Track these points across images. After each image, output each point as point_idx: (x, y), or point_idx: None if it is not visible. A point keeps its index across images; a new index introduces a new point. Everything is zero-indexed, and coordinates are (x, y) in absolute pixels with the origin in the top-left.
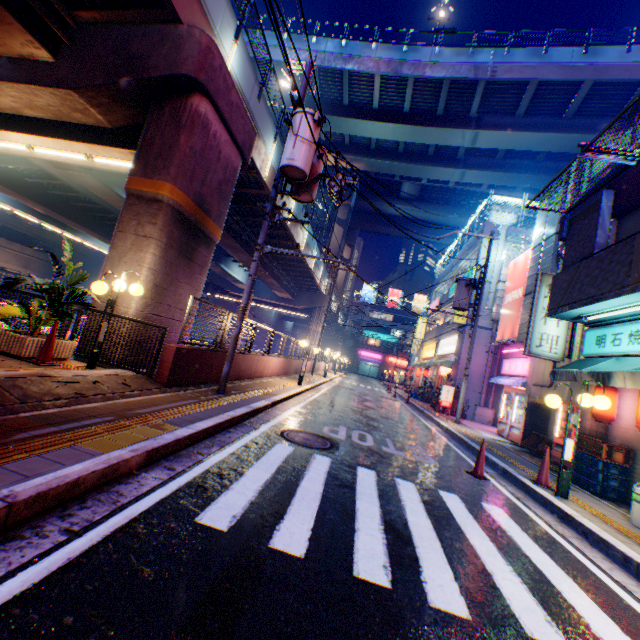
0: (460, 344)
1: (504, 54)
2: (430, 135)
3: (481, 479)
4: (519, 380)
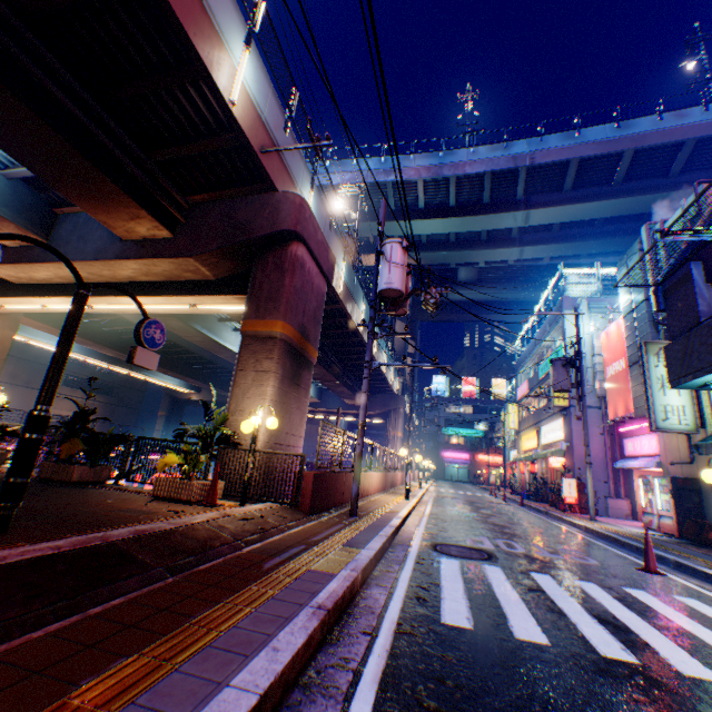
0: (568, 428)
1: (538, 142)
2: (480, 222)
3: (657, 574)
4: (650, 460)
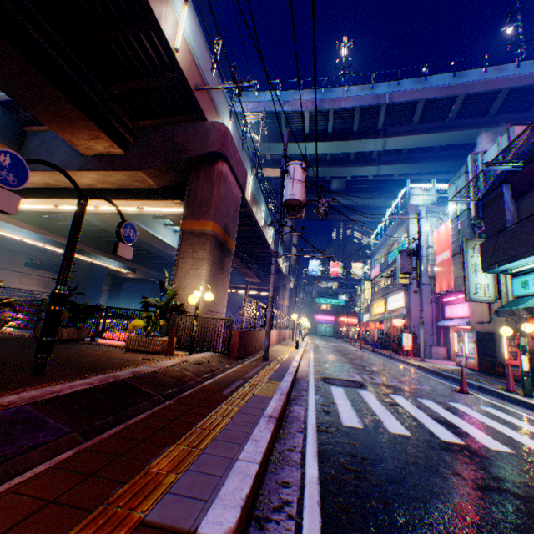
0: (408, 299)
1: (396, 85)
2: (350, 146)
3: (467, 394)
4: (462, 320)
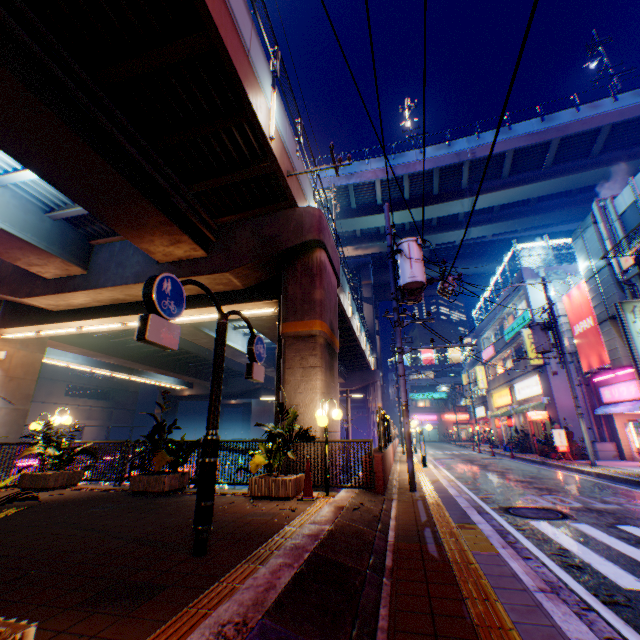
0: (546, 384)
1: (476, 139)
2: (432, 211)
3: None
4: (633, 404)
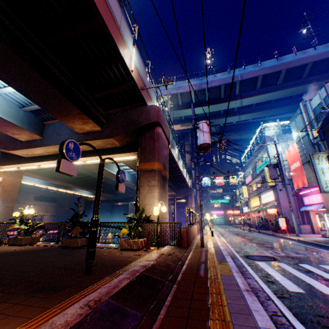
0: (276, 195)
1: (243, 69)
2: (221, 106)
3: None
4: (318, 205)
